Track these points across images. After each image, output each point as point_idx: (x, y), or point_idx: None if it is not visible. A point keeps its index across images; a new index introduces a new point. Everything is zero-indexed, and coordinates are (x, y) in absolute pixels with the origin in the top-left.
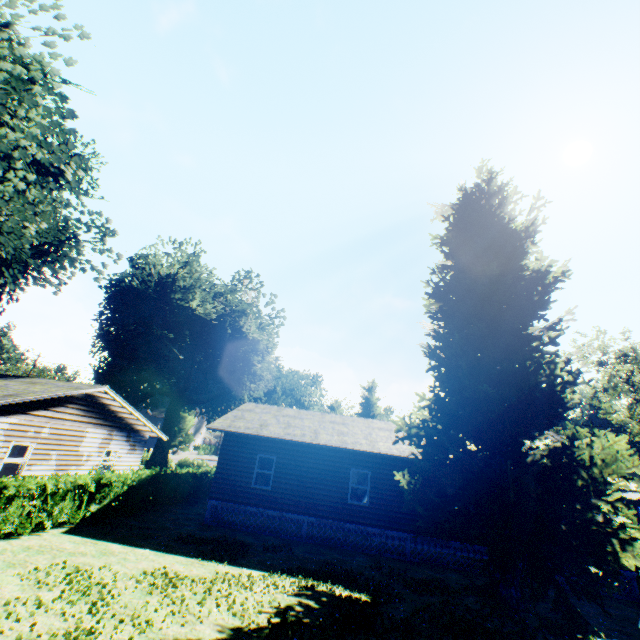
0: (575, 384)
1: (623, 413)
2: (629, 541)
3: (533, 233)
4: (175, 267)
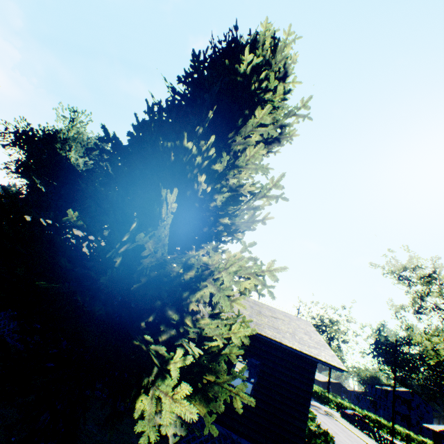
0: (251, 198)
1: (423, 335)
2: (164, 373)
3: (285, 75)
4: (69, 128)
